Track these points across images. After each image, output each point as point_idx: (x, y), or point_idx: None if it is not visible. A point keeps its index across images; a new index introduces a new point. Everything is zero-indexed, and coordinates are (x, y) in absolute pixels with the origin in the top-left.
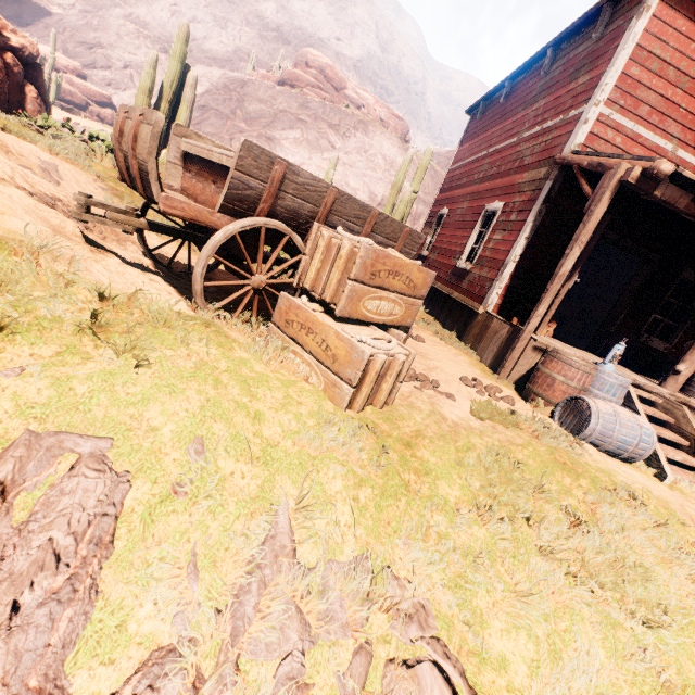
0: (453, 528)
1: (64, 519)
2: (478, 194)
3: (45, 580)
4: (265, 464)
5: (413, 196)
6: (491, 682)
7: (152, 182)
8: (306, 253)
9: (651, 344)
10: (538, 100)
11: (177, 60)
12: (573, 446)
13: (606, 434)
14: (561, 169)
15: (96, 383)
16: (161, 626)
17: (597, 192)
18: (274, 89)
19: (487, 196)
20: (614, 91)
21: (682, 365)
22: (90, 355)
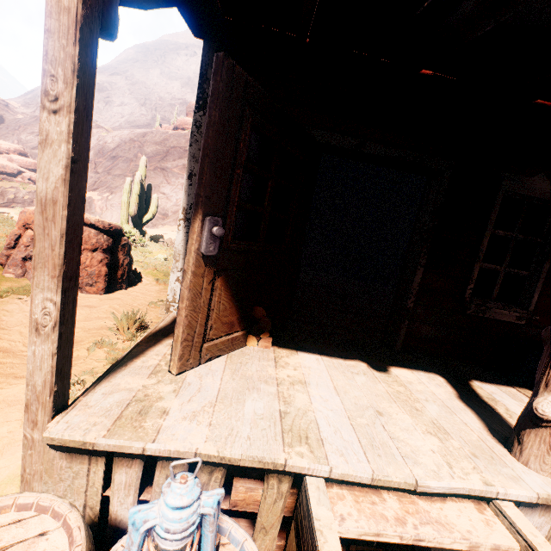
0: None
1: None
2: None
3: None
4: None
5: None
6: None
7: None
8: None
9: (491, 315)
10: None
11: None
12: None
13: None
14: (208, 43)
15: None
16: None
17: None
18: (167, 133)
19: None
20: None
21: (550, 399)
22: None
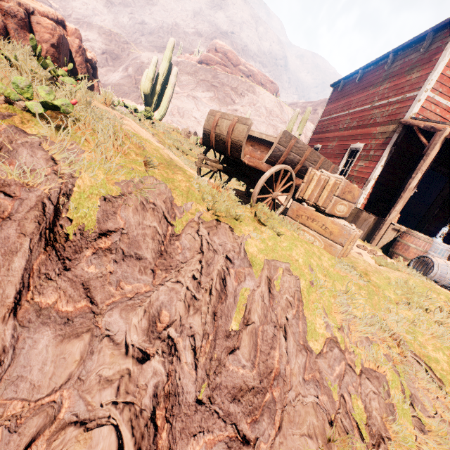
0: (400, 309)
1: (287, 291)
2: (344, 137)
3: (290, 311)
4: (329, 277)
5: (298, 136)
6: (435, 366)
7: (242, 150)
8: (304, 182)
9: None
10: (384, 84)
11: (167, 60)
12: (428, 281)
13: (442, 276)
14: (404, 127)
15: (272, 242)
16: (324, 331)
17: (431, 143)
18: (196, 66)
19: (350, 139)
20: (436, 84)
21: None
22: (261, 231)
